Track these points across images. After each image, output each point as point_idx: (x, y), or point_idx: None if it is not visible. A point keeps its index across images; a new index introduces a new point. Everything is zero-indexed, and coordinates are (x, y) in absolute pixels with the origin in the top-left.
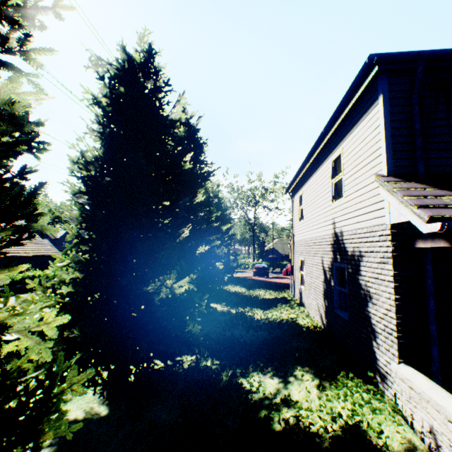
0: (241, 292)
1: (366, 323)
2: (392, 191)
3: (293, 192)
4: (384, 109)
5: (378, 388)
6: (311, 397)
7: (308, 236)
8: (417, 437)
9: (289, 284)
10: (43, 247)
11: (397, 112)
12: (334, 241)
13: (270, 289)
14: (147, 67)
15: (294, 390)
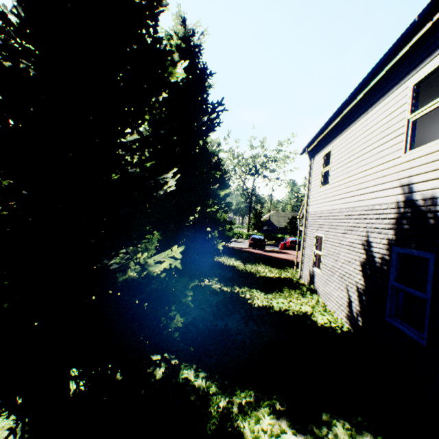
0: (237, 265)
1: None
2: None
3: (313, 151)
4: None
5: None
6: None
7: (336, 206)
8: None
9: (291, 261)
10: None
11: None
12: (401, 214)
13: (270, 265)
14: None
15: None
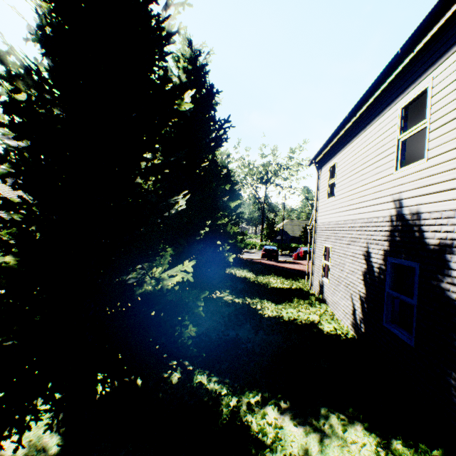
0: (249, 277)
1: None
2: None
3: (320, 163)
4: None
5: None
6: None
7: (341, 218)
8: None
9: (303, 271)
10: None
11: None
12: (393, 227)
13: (282, 276)
14: None
15: None
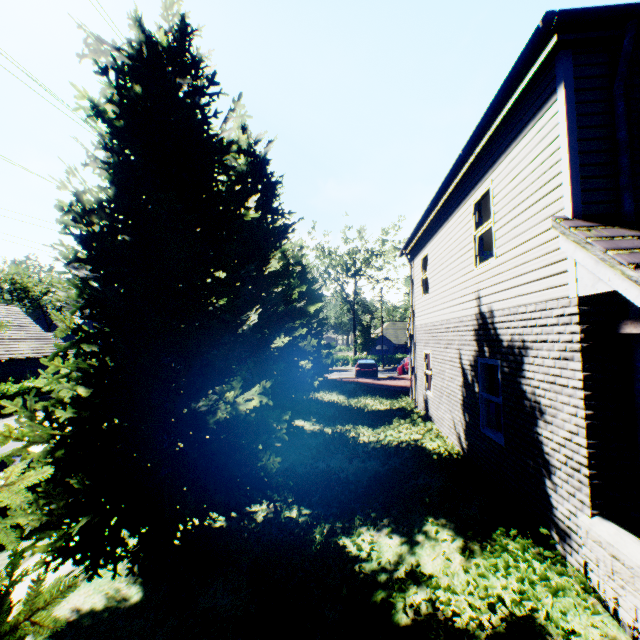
0: (339, 401)
1: (535, 452)
2: (584, 243)
3: (412, 253)
4: (567, 107)
5: (556, 551)
6: (452, 568)
7: (436, 318)
8: (625, 635)
9: (408, 387)
10: (48, 345)
11: (588, 113)
12: (479, 326)
13: (381, 395)
14: (180, 55)
15: (426, 557)
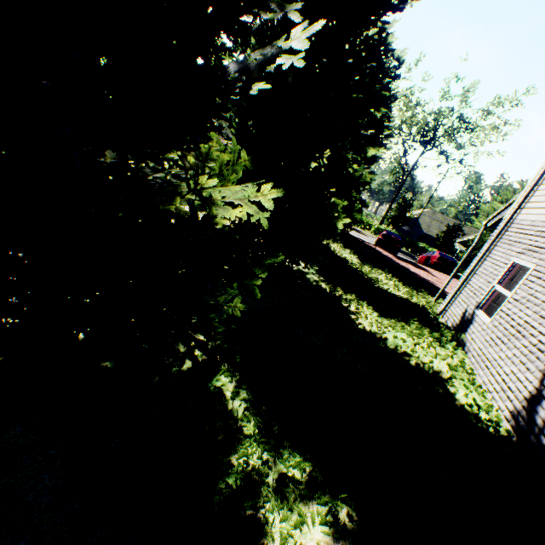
0: (351, 261)
1: None
2: None
3: None
4: None
5: None
6: None
7: None
8: None
9: (432, 284)
10: None
11: None
12: None
13: (399, 278)
14: None
15: None
